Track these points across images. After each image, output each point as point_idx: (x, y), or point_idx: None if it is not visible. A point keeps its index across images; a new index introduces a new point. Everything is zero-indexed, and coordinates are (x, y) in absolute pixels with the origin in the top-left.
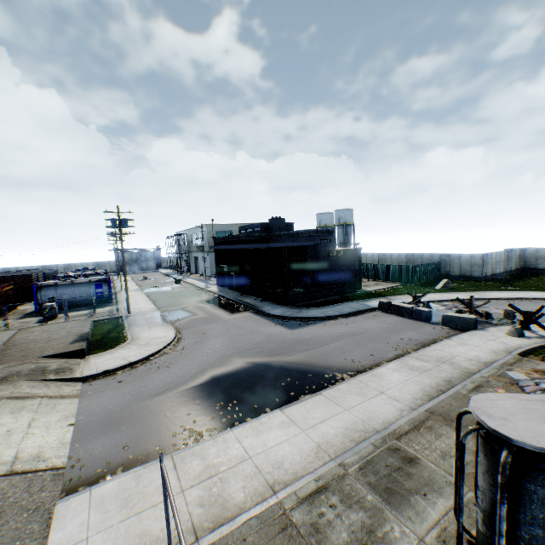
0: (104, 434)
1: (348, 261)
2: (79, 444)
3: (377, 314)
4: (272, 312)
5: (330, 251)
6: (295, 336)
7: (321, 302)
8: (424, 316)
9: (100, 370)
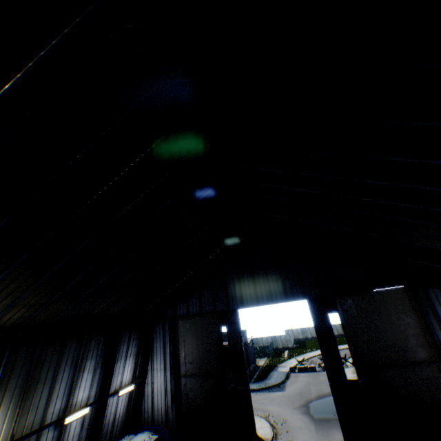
0: (332, 435)
1: (251, 347)
2: (333, 439)
3: (295, 374)
4: (254, 387)
5: (249, 343)
6: (293, 392)
7: (259, 376)
8: (314, 368)
9: (269, 432)
